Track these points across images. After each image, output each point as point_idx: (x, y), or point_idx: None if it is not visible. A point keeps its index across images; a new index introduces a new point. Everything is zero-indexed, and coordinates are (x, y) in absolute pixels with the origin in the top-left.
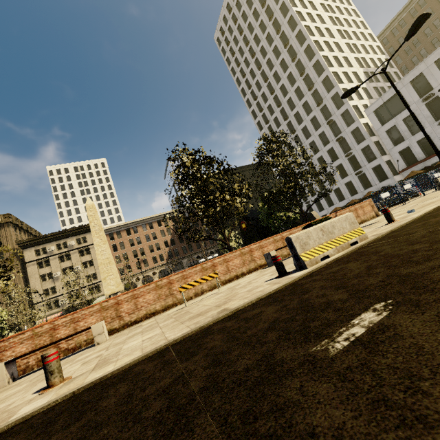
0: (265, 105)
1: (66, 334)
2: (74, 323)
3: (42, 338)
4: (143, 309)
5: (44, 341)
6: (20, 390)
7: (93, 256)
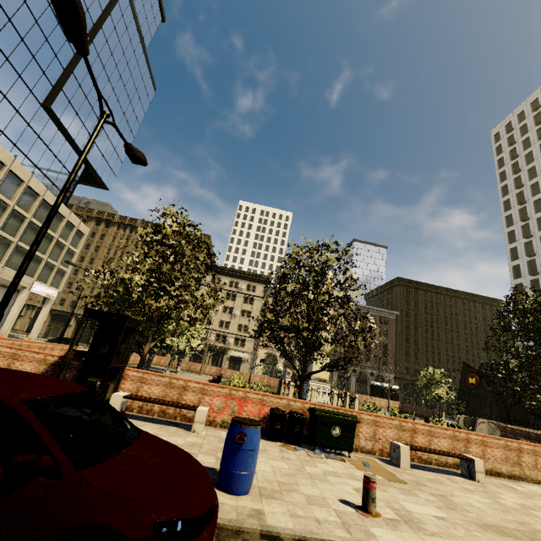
0: (538, 232)
1: (422, 442)
2: (430, 436)
3: (405, 434)
4: (489, 461)
5: (405, 437)
6: (507, 509)
7: (253, 308)
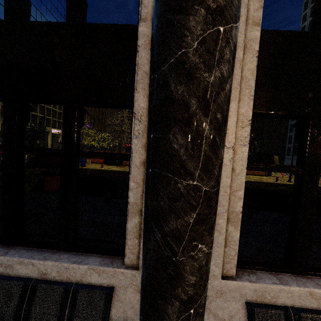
0: None
1: None
2: None
3: None
4: None
5: None
6: None
7: None
